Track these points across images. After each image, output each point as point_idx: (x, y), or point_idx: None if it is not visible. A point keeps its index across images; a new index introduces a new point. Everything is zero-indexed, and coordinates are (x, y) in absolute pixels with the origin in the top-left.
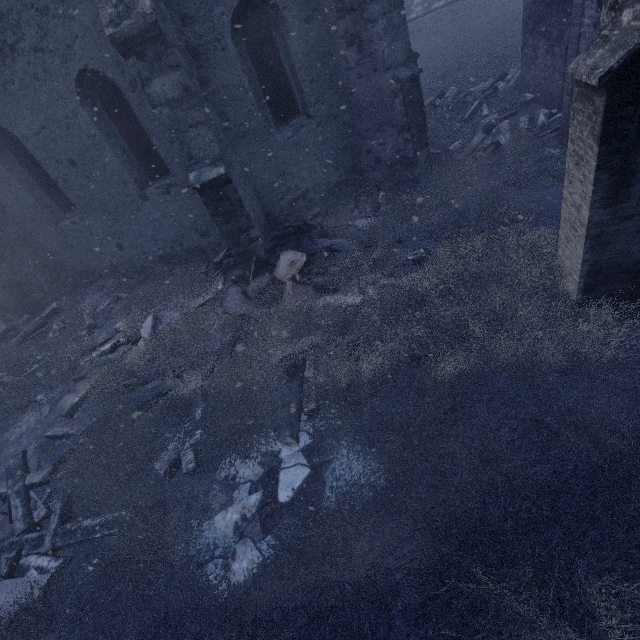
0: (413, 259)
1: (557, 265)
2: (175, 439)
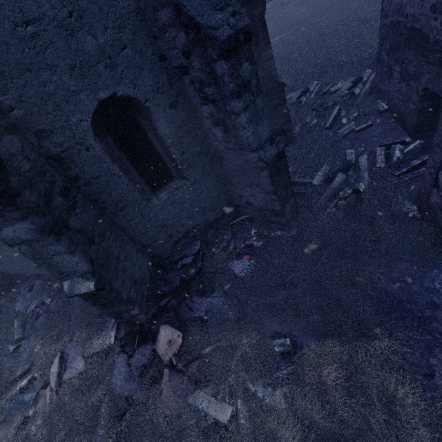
0: (280, 351)
1: None
2: None
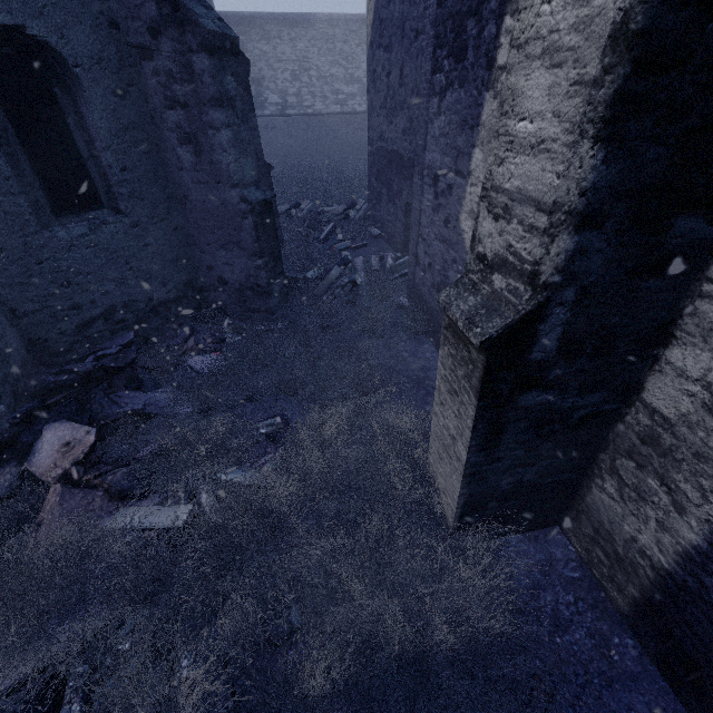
0: (267, 433)
1: (429, 473)
2: None
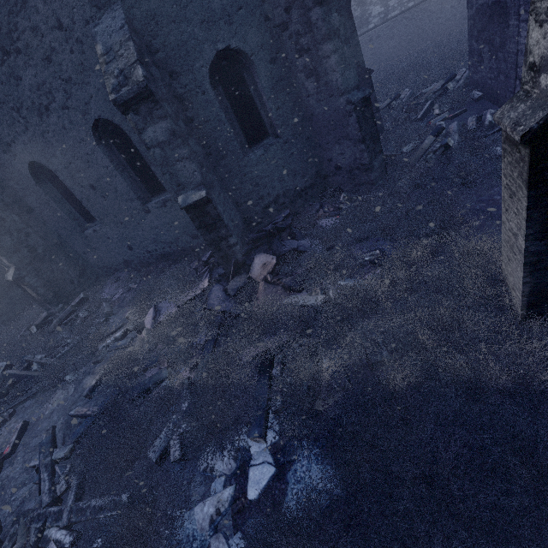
0: (369, 260)
1: (501, 277)
2: (166, 428)
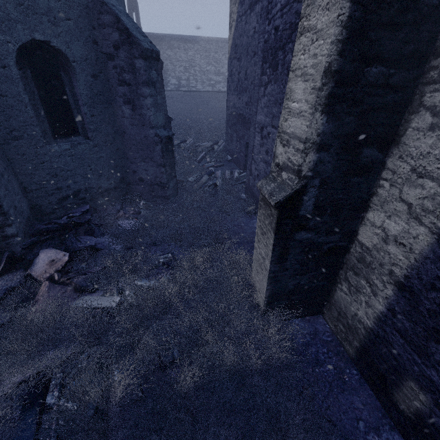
0: (163, 261)
1: (252, 282)
2: None
